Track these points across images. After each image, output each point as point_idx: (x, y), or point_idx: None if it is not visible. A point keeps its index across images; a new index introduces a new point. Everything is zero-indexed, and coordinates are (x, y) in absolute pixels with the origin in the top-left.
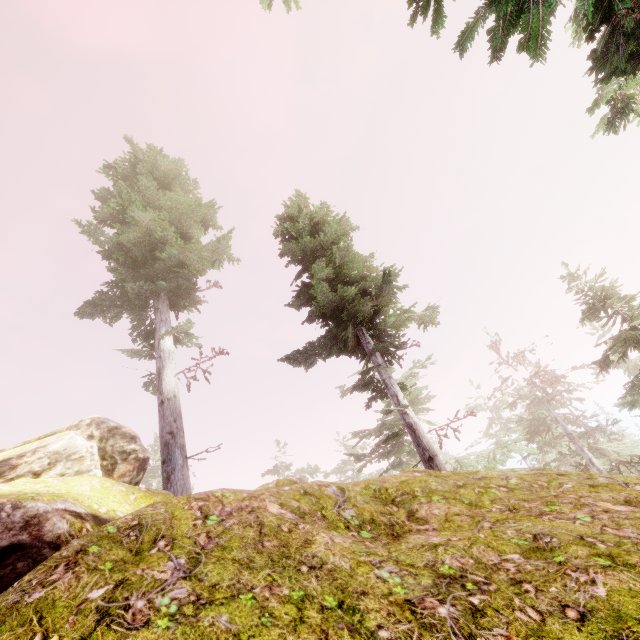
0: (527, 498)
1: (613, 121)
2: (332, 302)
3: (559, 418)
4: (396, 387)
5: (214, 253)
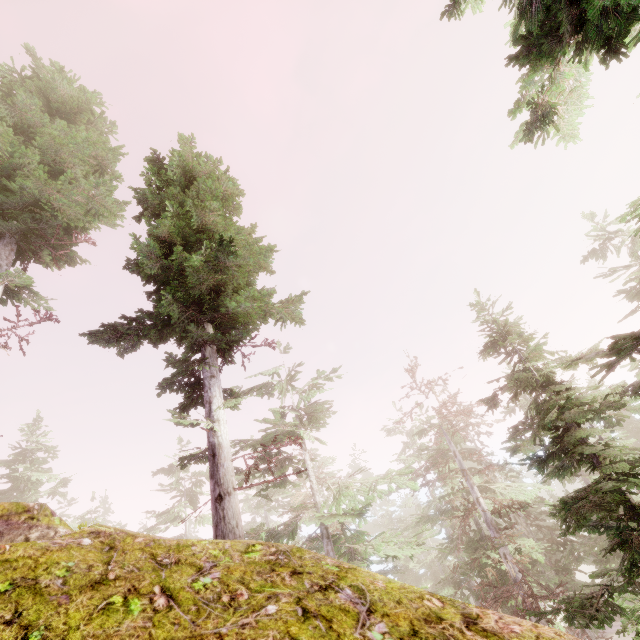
0: (165, 639)
1: (531, 128)
2: (170, 271)
3: (457, 452)
4: (215, 393)
5: (90, 200)
